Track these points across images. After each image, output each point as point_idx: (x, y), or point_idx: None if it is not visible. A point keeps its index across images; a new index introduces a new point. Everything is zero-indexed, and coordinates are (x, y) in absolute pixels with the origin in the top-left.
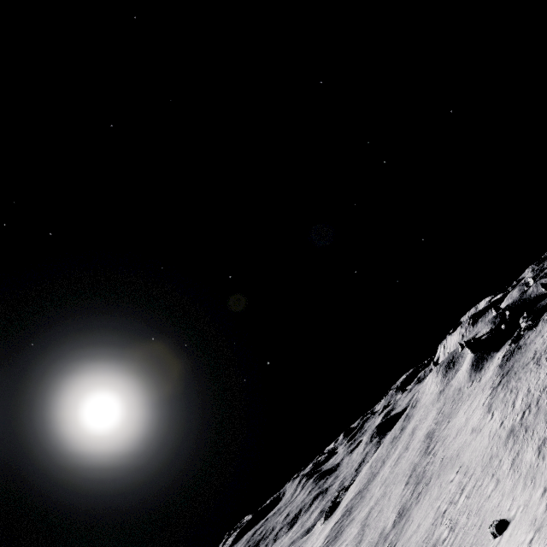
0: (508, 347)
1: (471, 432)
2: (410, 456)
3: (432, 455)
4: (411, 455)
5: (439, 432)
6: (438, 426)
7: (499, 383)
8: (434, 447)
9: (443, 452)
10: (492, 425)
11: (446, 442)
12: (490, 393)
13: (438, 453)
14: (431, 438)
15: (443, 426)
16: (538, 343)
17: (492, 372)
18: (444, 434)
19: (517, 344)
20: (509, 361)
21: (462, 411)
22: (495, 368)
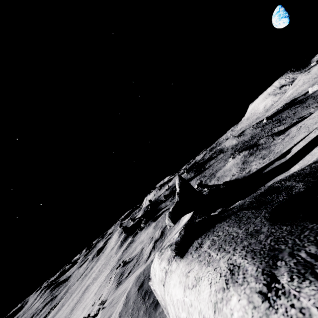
0: (132, 238)
1: (83, 307)
2: (72, 304)
3: (70, 315)
4: (72, 304)
5: (86, 292)
6: (91, 283)
7: (113, 267)
8: (76, 306)
9: (71, 317)
10: (85, 311)
11: (79, 307)
12: (108, 274)
13: (71, 315)
14: (83, 293)
15: (91, 285)
16: (135, 244)
17: (120, 253)
18: (84, 296)
19: (134, 238)
20: (126, 250)
21: (99, 279)
22: (122, 251)
